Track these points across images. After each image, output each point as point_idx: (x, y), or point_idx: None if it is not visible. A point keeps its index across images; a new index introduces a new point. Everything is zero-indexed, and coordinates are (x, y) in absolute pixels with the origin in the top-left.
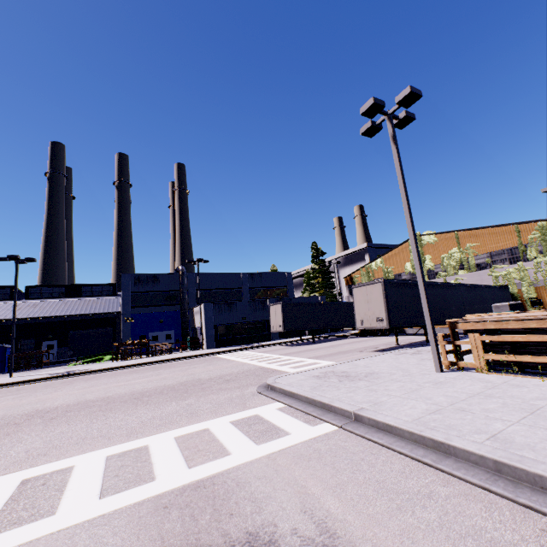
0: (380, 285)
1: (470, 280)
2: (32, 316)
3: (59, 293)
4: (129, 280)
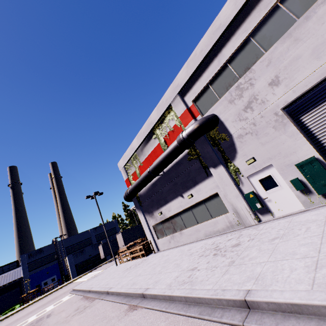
0: (121, 233)
1: None
2: None
3: None
4: (25, 257)
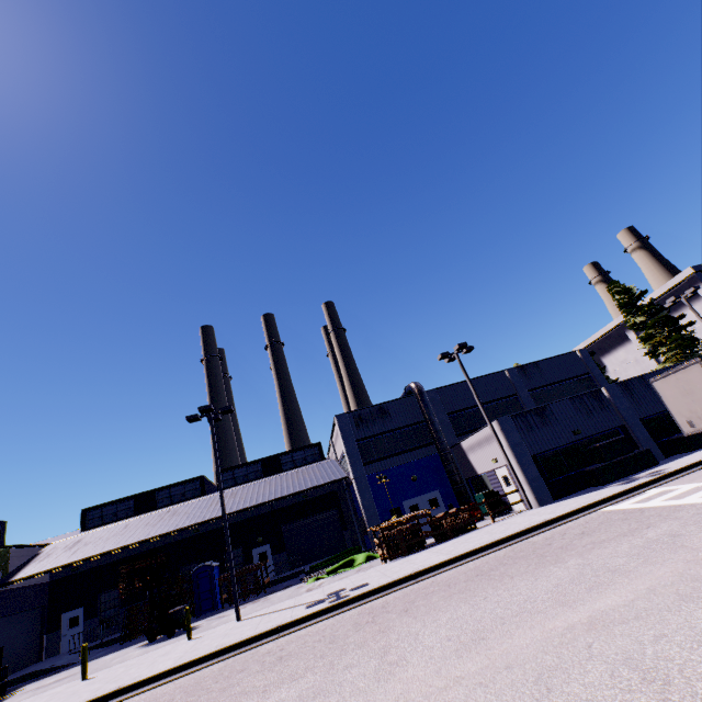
0: None
1: None
2: (235, 509)
3: (255, 473)
4: (348, 423)
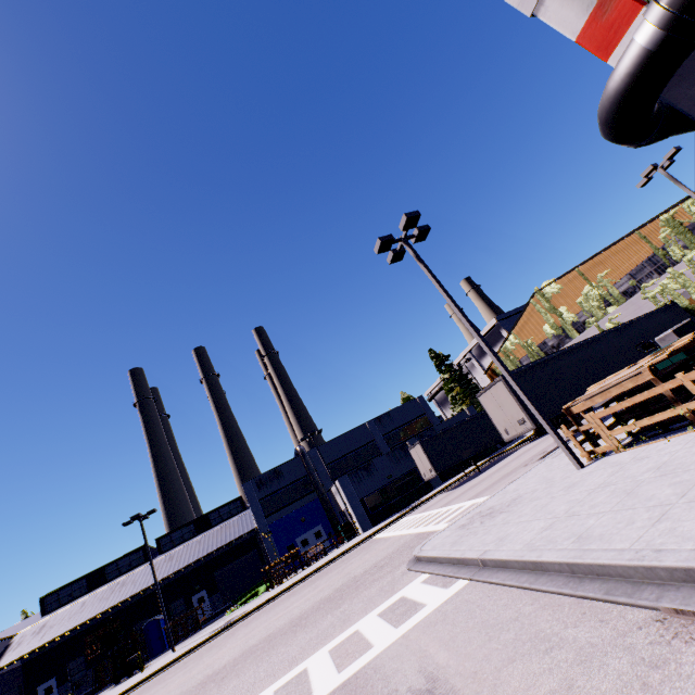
0: (501, 383)
1: (626, 314)
2: (172, 572)
3: (189, 533)
4: (252, 488)
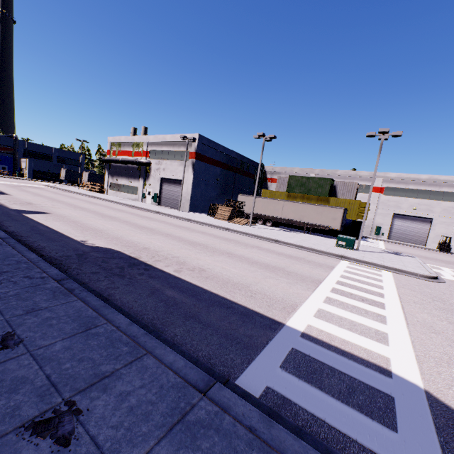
0: (88, 173)
1: None
2: None
3: None
4: None
